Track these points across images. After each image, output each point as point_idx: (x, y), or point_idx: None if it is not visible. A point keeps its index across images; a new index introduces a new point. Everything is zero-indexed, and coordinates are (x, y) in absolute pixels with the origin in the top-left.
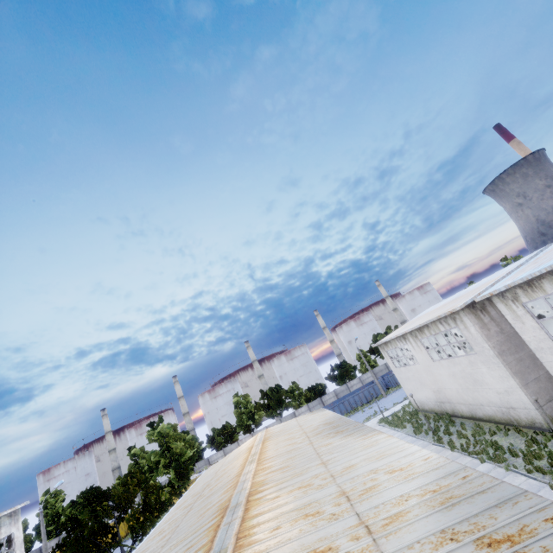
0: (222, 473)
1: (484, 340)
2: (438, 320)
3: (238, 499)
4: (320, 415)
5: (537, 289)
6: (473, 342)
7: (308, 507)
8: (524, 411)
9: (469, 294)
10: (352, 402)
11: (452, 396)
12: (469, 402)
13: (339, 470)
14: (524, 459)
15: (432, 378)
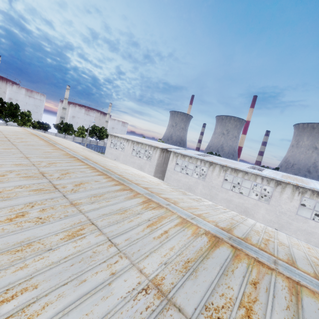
0: (18, 137)
1: (157, 160)
2: (148, 145)
3: (80, 157)
4: (75, 143)
5: (184, 158)
6: (153, 158)
7: (127, 172)
8: None
9: (162, 145)
10: None
11: None
12: None
13: (125, 168)
14: None
15: (124, 159)
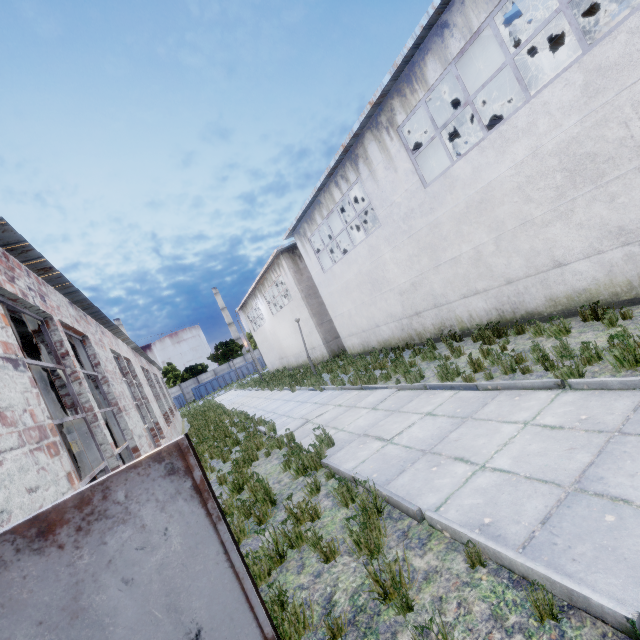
0: None
1: (295, 284)
2: (271, 269)
3: None
4: None
5: (314, 221)
6: (290, 288)
7: None
8: (319, 349)
9: None
10: (228, 378)
11: (286, 349)
12: (295, 351)
13: None
14: (296, 379)
15: (275, 334)
